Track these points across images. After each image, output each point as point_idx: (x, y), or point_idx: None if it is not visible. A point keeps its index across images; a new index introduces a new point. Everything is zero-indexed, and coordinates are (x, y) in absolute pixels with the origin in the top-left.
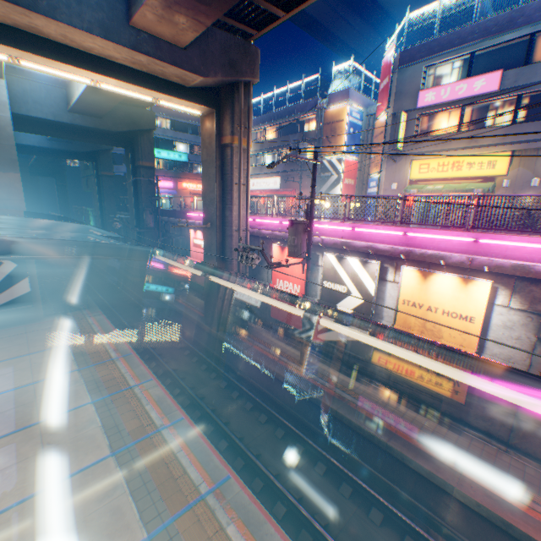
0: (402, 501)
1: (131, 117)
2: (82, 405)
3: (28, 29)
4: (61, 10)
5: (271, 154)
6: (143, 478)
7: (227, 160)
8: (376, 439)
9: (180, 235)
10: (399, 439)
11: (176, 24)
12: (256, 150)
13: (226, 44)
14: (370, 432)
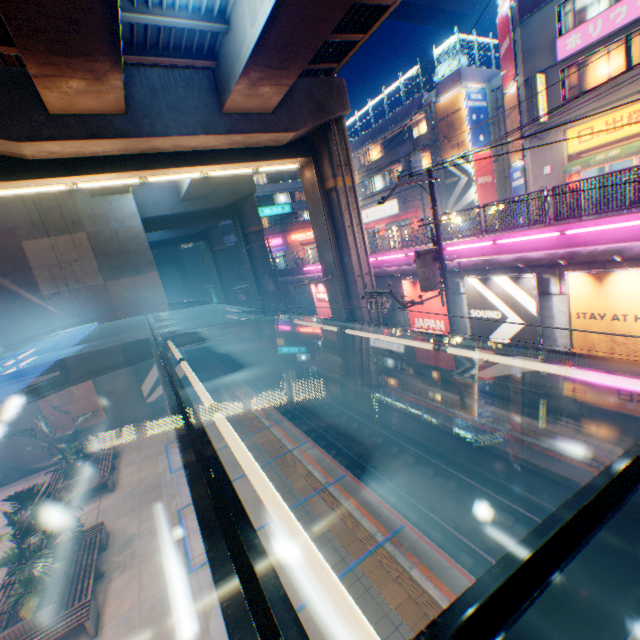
0: None
1: (232, 187)
2: None
3: (149, 151)
4: (171, 127)
5: (380, 176)
6: (320, 529)
7: (334, 205)
8: (573, 484)
9: (301, 293)
10: None
11: (261, 96)
12: (362, 176)
13: (309, 90)
14: (563, 475)
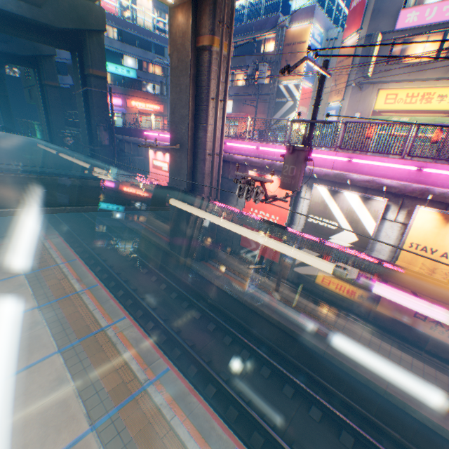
0: (400, 446)
1: (76, 10)
2: (47, 356)
3: None
4: None
5: None
6: None
7: (204, 67)
8: (372, 385)
9: (136, 155)
10: (396, 384)
11: None
12: None
13: None
14: (366, 377)
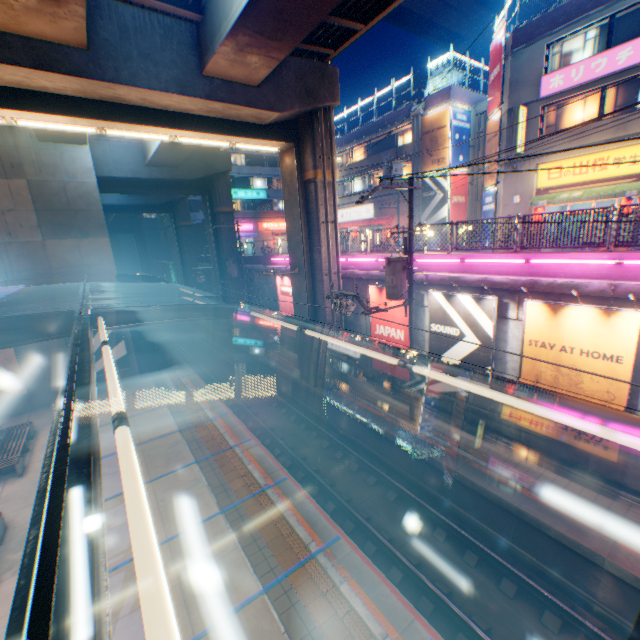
0: (541, 574)
1: (206, 161)
2: (187, 464)
3: (112, 100)
4: (140, 76)
5: (361, 178)
6: (252, 535)
7: (311, 197)
8: (505, 503)
9: (266, 283)
10: (533, 503)
11: (248, 65)
12: (342, 175)
13: (300, 71)
14: (497, 495)
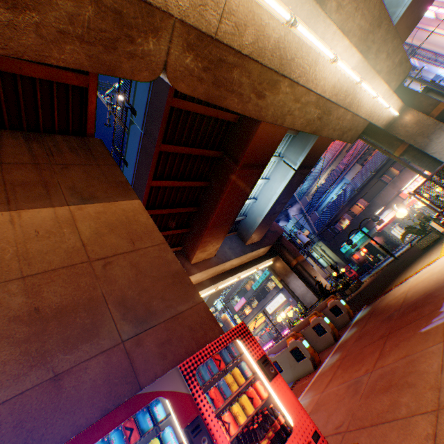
0: None
1: None
2: None
3: None
4: None
5: None
6: None
7: None
8: None
9: None
10: None
11: None
12: None
13: None
14: None
